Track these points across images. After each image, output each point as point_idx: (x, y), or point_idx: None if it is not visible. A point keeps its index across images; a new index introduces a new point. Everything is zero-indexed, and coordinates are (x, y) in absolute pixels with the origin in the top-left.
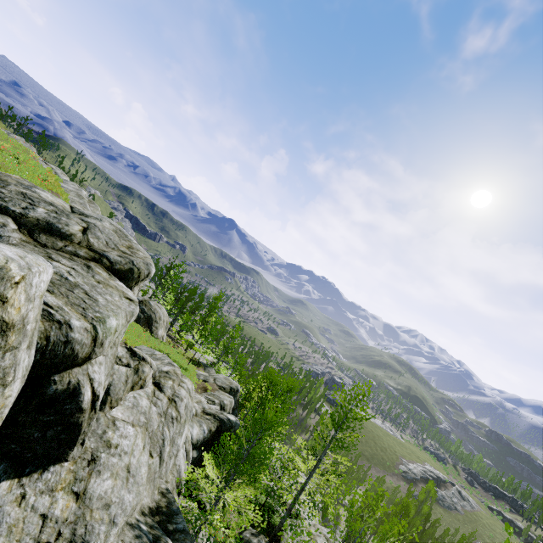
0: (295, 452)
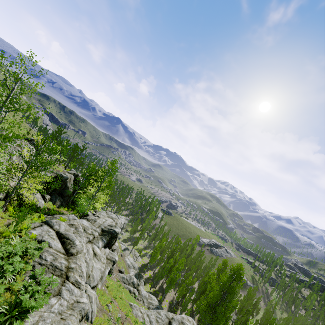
0: (91, 186)
